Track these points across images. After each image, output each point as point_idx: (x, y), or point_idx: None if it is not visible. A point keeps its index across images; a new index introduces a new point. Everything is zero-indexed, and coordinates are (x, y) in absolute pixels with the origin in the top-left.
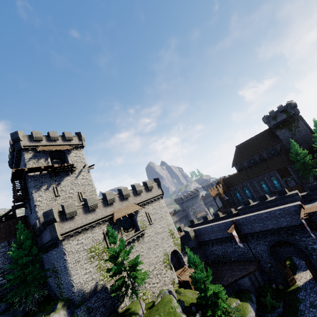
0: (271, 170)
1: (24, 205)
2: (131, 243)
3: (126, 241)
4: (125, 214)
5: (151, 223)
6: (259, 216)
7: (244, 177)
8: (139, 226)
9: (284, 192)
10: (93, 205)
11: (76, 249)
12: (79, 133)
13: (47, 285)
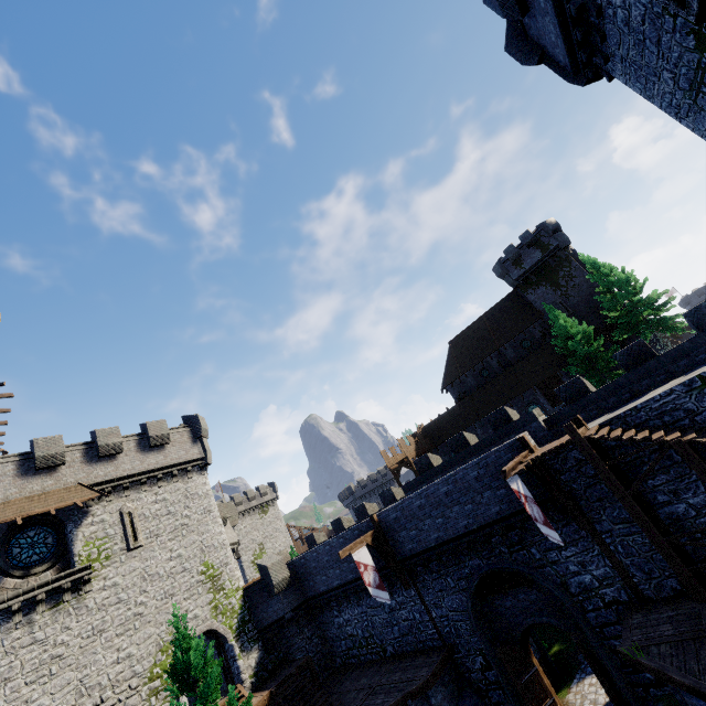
0: (525, 388)
1: None
2: (17, 615)
3: None
4: (14, 516)
5: (132, 545)
6: (432, 495)
7: (470, 414)
8: (77, 554)
9: (504, 418)
10: None
11: None
12: None
13: None
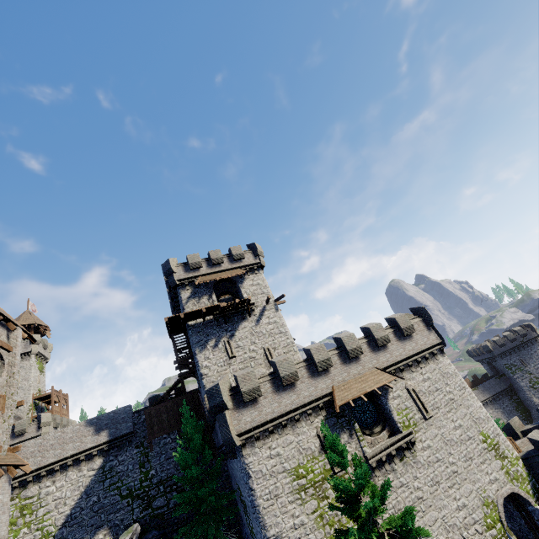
0: None
1: (194, 372)
2: (385, 464)
3: (372, 459)
4: (359, 394)
5: (426, 416)
6: None
7: None
8: (397, 421)
9: None
10: (289, 374)
11: (268, 468)
12: (253, 245)
13: (239, 519)
